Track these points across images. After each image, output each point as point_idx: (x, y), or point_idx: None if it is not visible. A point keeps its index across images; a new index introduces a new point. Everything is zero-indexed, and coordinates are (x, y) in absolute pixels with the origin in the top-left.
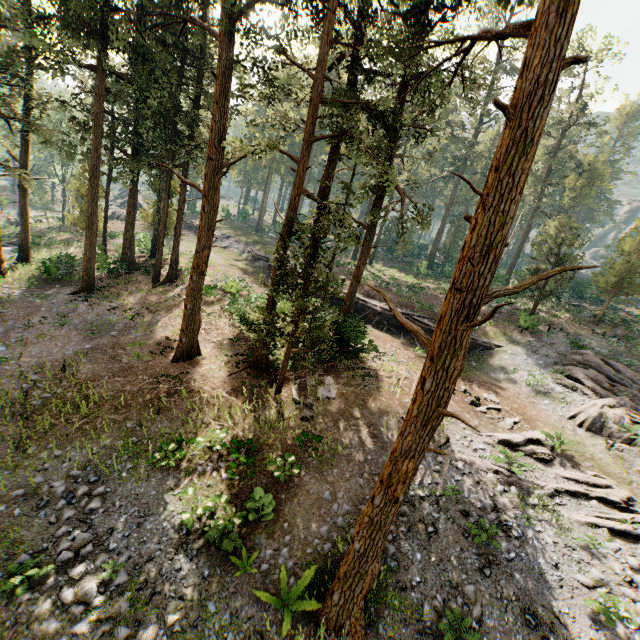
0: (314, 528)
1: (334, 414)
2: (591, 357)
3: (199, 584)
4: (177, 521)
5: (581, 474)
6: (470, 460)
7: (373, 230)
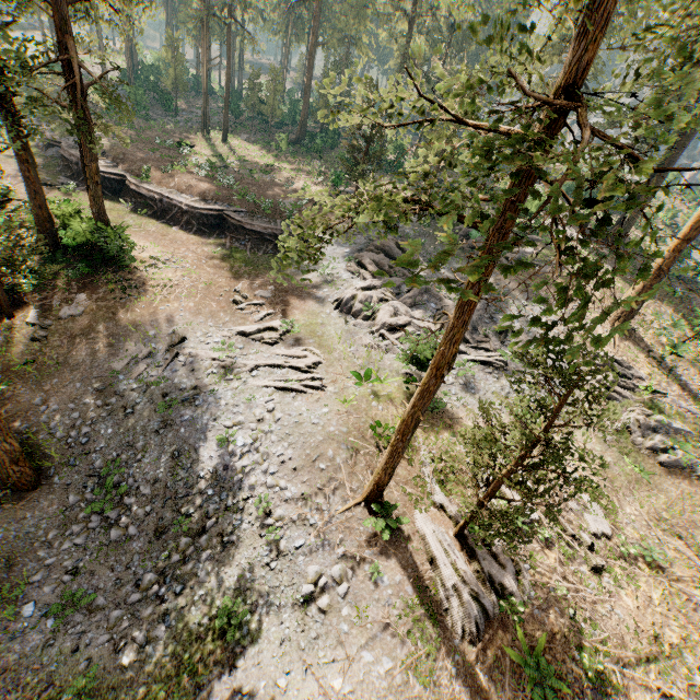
0: (17, 427)
1: (74, 331)
2: (387, 241)
3: None
4: None
5: (293, 350)
6: (195, 353)
7: (84, 116)
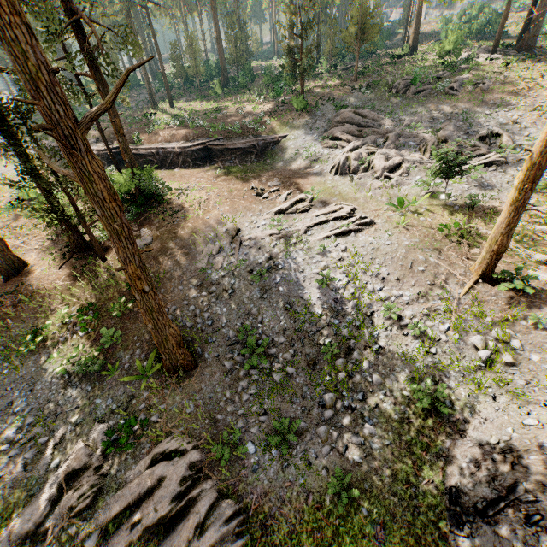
0: None
1: (154, 254)
2: (346, 114)
3: (87, 396)
4: (59, 375)
5: (327, 208)
6: (254, 236)
7: (99, 77)
